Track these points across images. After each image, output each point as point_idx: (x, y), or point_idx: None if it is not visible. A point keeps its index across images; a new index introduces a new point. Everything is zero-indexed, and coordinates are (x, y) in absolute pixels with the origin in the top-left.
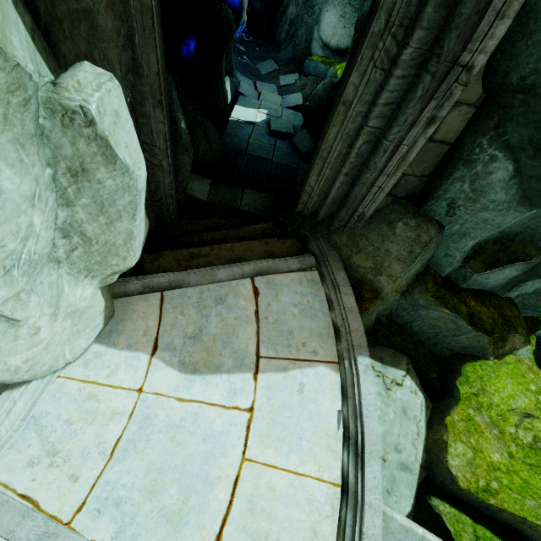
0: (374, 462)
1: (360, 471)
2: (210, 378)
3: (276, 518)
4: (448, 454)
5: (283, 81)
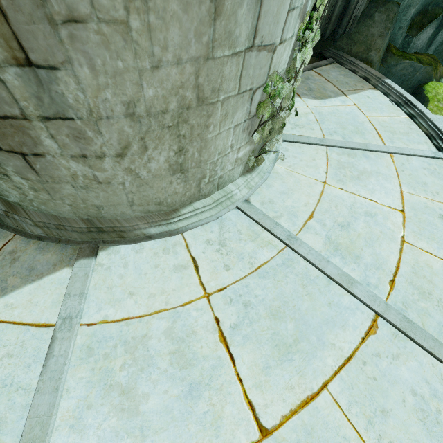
0: (418, 104)
1: (414, 108)
2: (330, 100)
3: (393, 127)
4: None
5: None
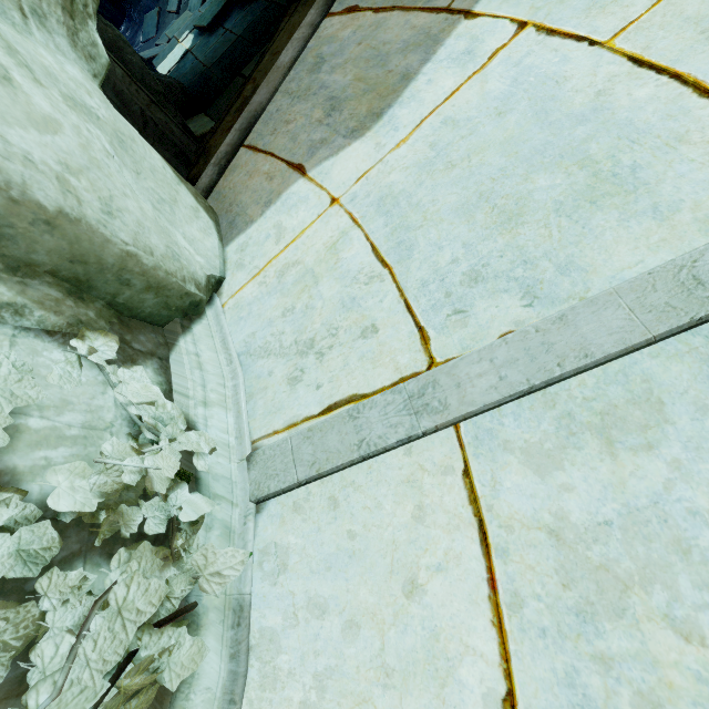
0: None
1: None
2: (409, 93)
3: None
4: None
5: (173, 5)
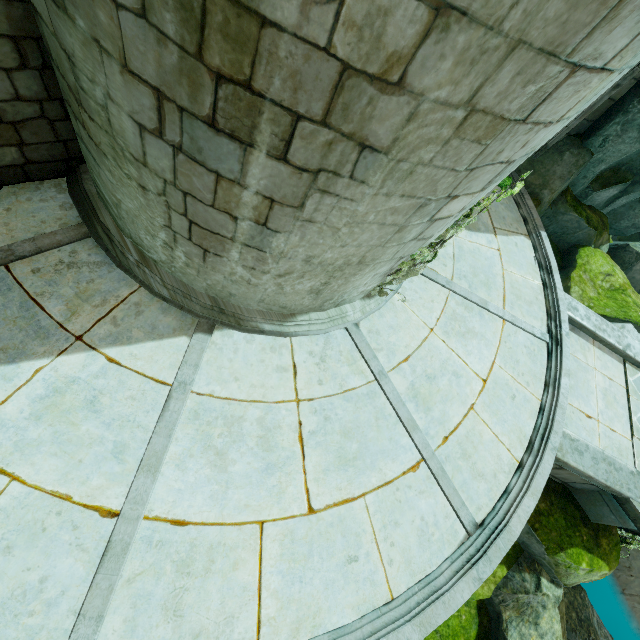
0: (557, 274)
1: (551, 278)
2: (477, 234)
3: (522, 291)
4: (570, 292)
5: None
